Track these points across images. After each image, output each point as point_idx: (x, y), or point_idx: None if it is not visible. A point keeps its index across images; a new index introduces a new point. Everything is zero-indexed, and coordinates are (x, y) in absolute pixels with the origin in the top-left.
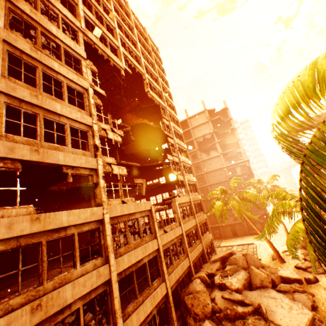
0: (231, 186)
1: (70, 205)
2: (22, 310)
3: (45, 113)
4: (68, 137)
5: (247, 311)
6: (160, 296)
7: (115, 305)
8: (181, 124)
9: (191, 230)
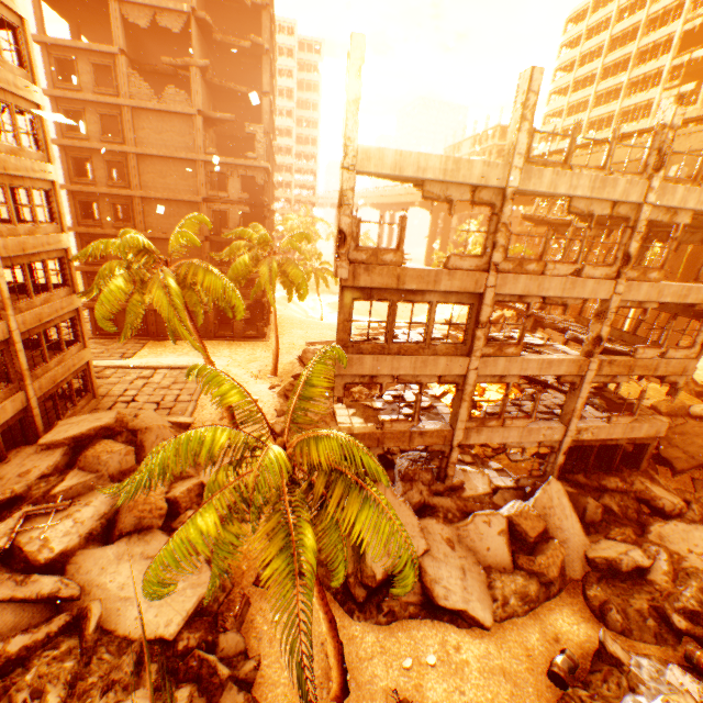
0: (171, 243)
1: None
2: None
3: None
4: None
5: (45, 638)
6: None
7: None
8: None
9: None
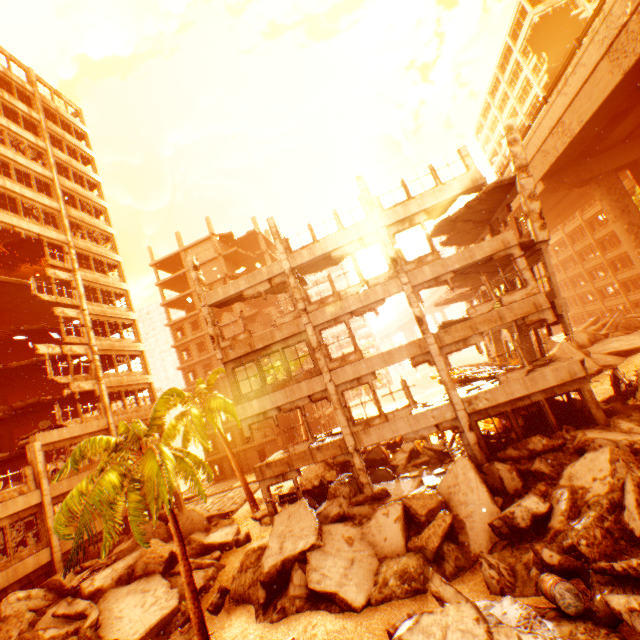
0: (197, 389)
1: None
2: None
3: None
4: None
5: (65, 633)
6: None
7: None
8: (173, 260)
9: None
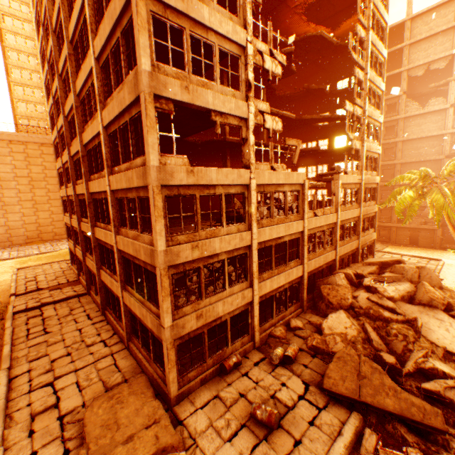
0: (444, 171)
1: (199, 163)
2: (186, 246)
3: (191, 27)
4: (216, 67)
5: (395, 319)
6: (294, 276)
7: (253, 268)
8: (388, 33)
9: (349, 222)
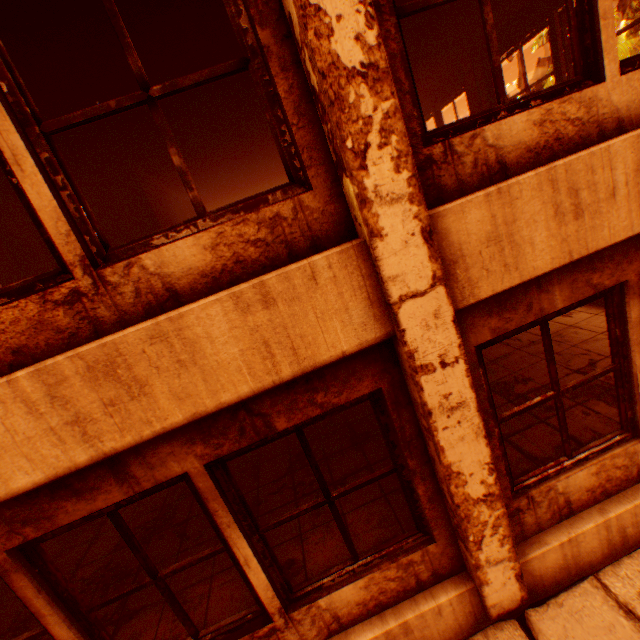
0: None
1: None
2: None
3: None
4: None
5: None
6: None
7: None
8: None
9: None
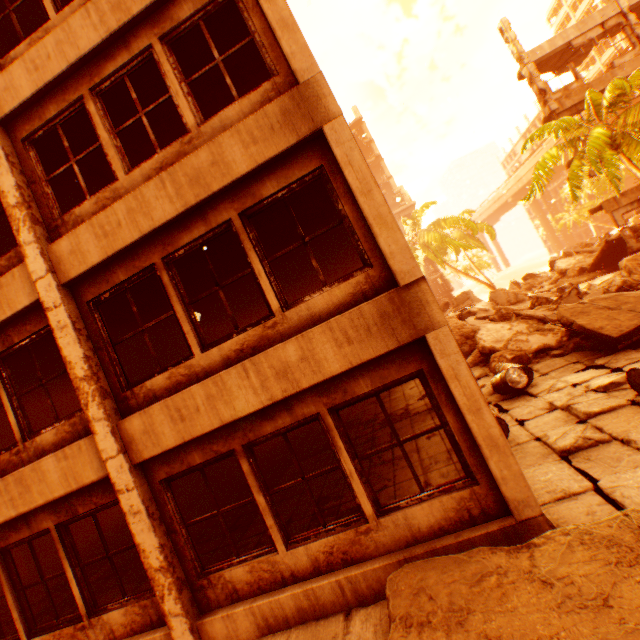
0: (417, 219)
1: None
2: None
3: None
4: None
5: (524, 309)
6: None
7: None
8: None
9: None
